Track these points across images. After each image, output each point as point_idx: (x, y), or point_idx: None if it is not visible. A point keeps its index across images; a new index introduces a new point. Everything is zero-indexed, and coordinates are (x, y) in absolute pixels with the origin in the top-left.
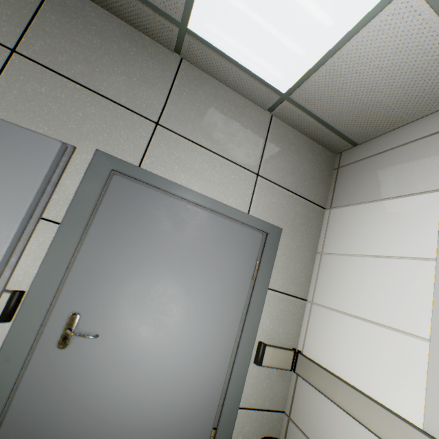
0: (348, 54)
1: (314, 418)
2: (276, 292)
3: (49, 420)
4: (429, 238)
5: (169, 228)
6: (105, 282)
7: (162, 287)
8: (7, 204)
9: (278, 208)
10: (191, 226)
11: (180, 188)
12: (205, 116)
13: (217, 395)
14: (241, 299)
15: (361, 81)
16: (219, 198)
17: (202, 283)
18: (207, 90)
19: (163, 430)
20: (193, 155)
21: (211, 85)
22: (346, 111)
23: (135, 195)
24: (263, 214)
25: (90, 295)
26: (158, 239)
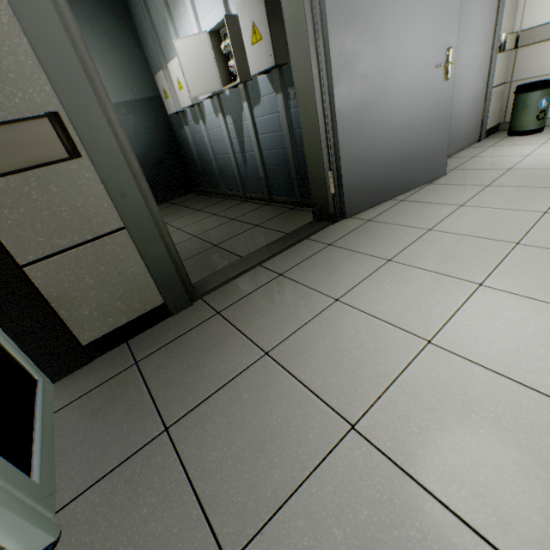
0: None
1: (537, 64)
2: None
3: None
4: None
5: None
6: None
7: (467, 12)
8: None
9: None
10: None
11: None
12: None
13: (485, 84)
14: (495, 3)
15: None
16: None
17: None
18: None
19: (469, 113)
20: None
21: None
22: None
23: None
24: None
25: None
26: None
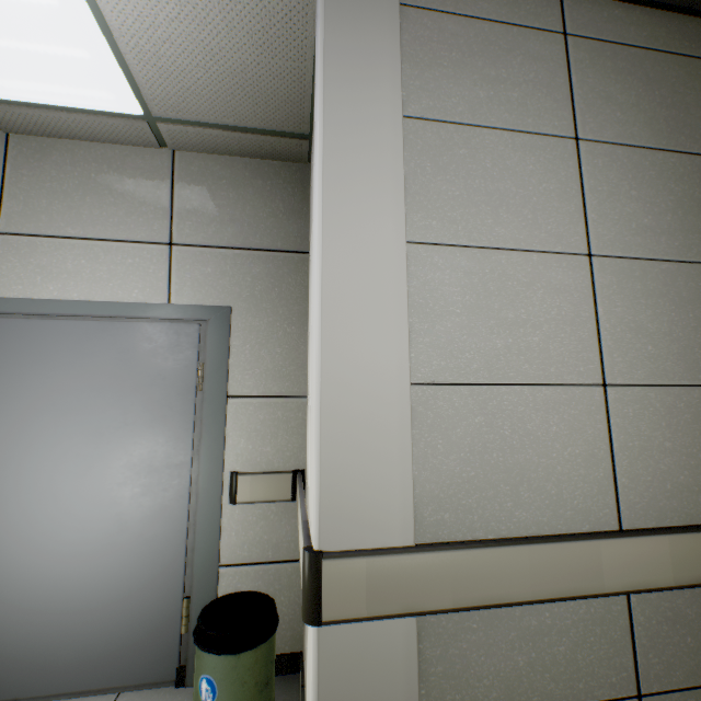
0: (124, 24)
1: None
2: (248, 398)
3: None
4: None
5: (48, 359)
6: None
7: (59, 435)
8: None
9: (219, 280)
10: (79, 348)
11: (49, 305)
12: (64, 196)
13: (179, 555)
14: (185, 422)
15: (185, 48)
16: (116, 298)
17: (116, 416)
18: (58, 159)
19: (108, 609)
20: (61, 254)
21: (62, 150)
22: (230, 98)
23: None
24: (196, 296)
25: None
26: (36, 377)
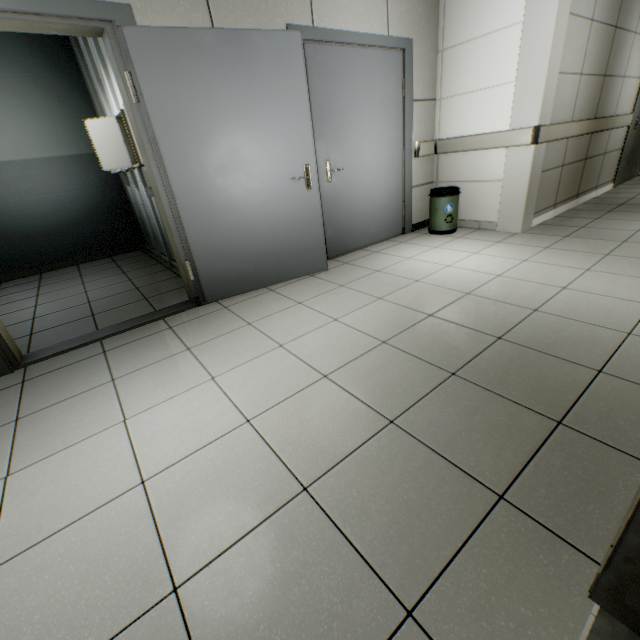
0: None
1: (453, 170)
2: (417, 102)
3: (339, 219)
4: (520, 4)
5: (348, 77)
6: (332, 136)
7: (358, 126)
8: (298, 95)
9: (406, 19)
10: (359, 69)
11: (344, 36)
12: None
13: (400, 184)
14: (399, 117)
15: None
16: (367, 31)
17: (377, 114)
18: None
19: (383, 209)
20: None
21: None
22: None
23: (322, 58)
24: (398, 31)
25: (329, 148)
26: (346, 90)
